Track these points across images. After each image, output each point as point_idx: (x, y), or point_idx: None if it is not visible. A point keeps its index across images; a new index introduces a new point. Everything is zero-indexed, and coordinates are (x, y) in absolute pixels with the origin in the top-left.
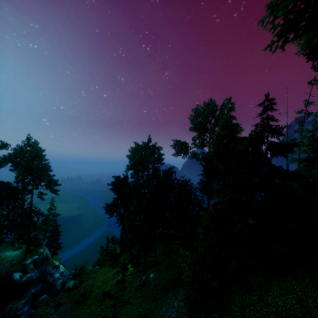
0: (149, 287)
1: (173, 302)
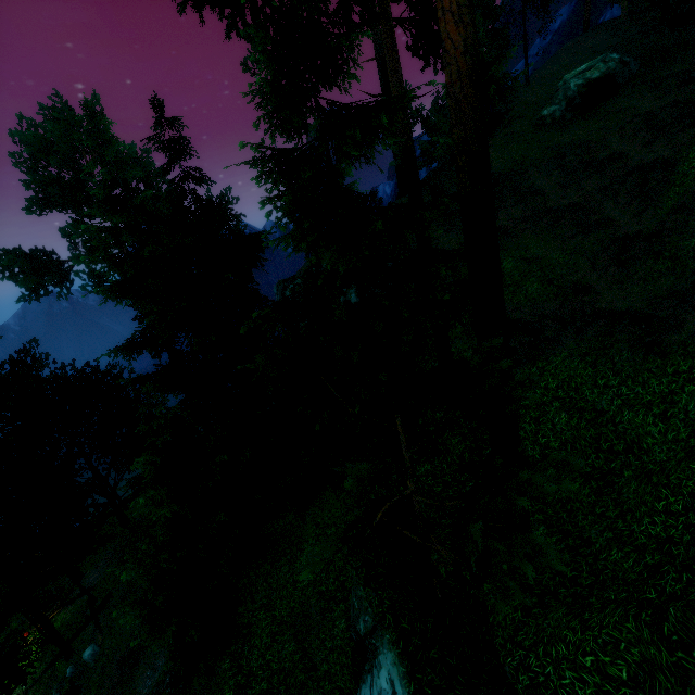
0: (90, 687)
1: (149, 688)
